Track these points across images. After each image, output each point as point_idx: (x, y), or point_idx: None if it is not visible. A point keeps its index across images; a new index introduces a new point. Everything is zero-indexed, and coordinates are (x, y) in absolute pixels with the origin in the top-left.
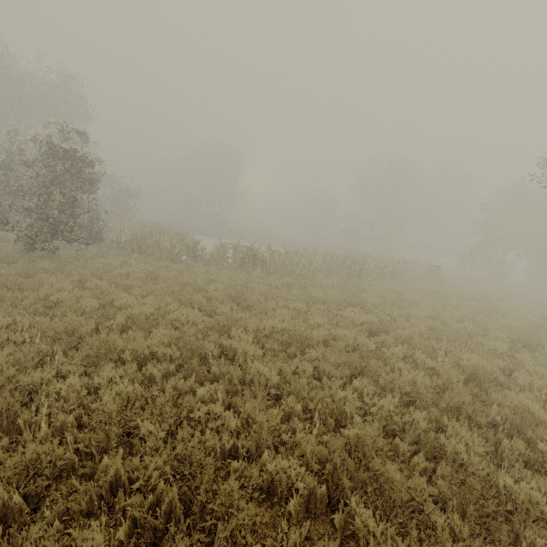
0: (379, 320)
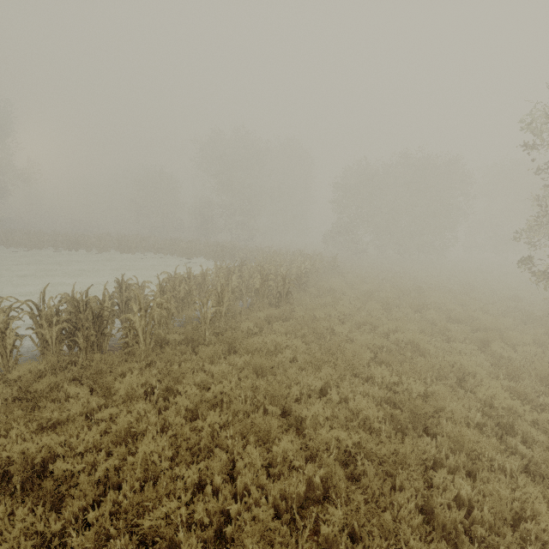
0: (510, 469)
